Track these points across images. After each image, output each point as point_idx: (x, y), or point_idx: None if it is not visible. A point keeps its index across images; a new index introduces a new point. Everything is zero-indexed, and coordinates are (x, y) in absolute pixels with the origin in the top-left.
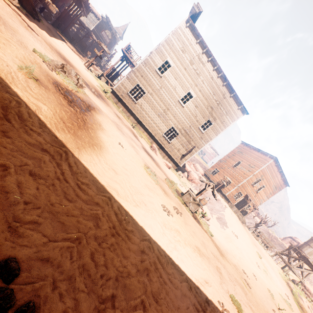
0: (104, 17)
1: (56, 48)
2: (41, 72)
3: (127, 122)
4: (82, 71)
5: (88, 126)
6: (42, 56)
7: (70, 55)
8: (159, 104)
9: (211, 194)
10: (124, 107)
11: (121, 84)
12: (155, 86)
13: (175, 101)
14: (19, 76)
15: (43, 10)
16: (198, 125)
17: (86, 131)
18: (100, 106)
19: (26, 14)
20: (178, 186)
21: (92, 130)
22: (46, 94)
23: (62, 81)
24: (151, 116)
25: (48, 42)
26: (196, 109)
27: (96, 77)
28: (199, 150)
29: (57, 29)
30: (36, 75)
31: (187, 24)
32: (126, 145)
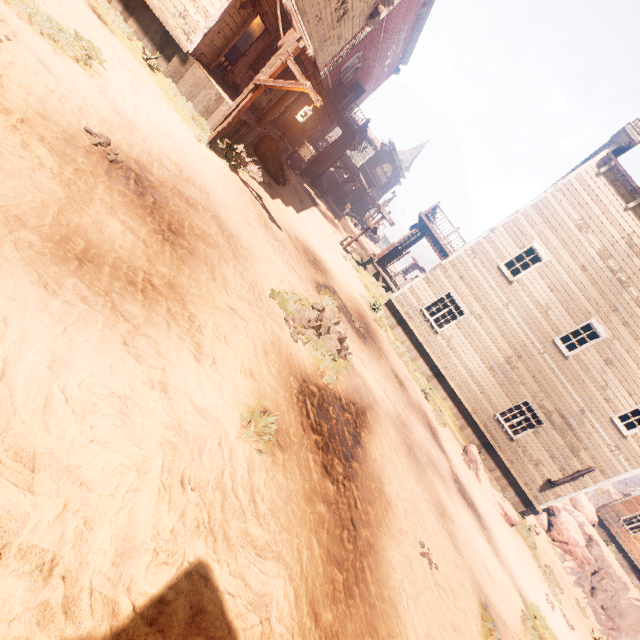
0: (385, 145)
1: (304, 236)
2: (279, 371)
3: (414, 380)
4: (339, 267)
5: (362, 541)
6: (284, 305)
7: (321, 237)
8: (495, 343)
9: (638, 627)
10: (408, 337)
11: (409, 290)
12: (491, 302)
13: (543, 340)
14: (237, 466)
15: (292, 153)
16: (609, 411)
17: (359, 586)
18: (371, 380)
19: (268, 184)
20: (548, 615)
21: (370, 558)
22: (283, 482)
23: (313, 361)
24: (470, 365)
25: (293, 231)
26: (608, 368)
27: (358, 267)
28: (605, 480)
29: (305, 178)
30: (271, 401)
31: (600, 169)
32: (432, 529)
